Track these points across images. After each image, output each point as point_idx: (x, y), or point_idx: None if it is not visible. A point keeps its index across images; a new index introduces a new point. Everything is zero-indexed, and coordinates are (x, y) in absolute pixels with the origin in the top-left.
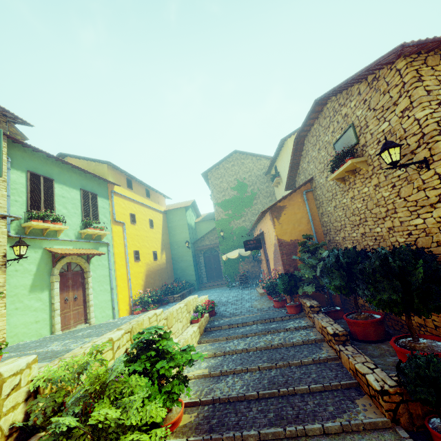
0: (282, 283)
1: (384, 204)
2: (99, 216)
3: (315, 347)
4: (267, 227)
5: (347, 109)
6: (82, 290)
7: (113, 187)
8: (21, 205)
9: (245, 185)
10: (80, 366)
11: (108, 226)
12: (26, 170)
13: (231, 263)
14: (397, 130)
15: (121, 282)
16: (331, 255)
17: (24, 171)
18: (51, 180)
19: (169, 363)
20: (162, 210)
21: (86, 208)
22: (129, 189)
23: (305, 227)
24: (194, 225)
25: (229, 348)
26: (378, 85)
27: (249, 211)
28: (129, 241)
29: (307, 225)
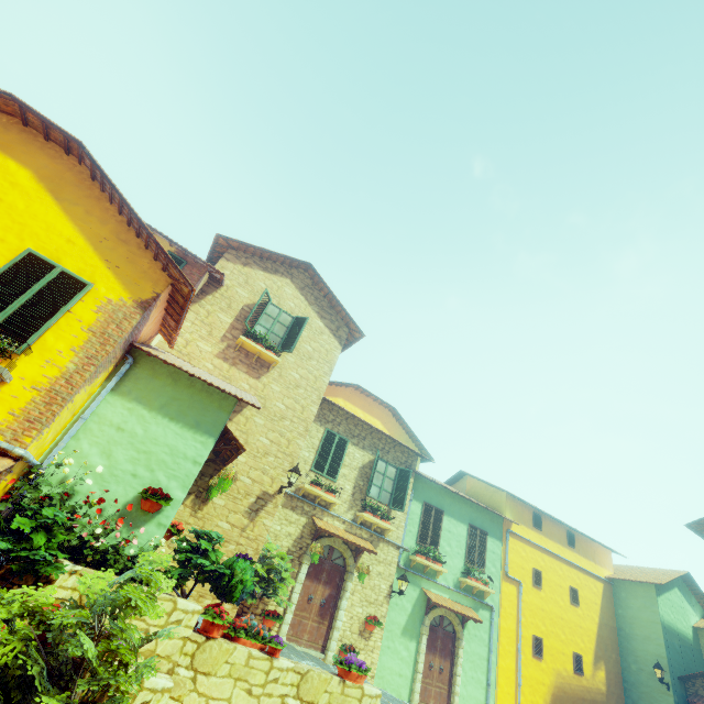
0: None
1: None
2: (486, 563)
3: None
4: None
5: None
6: (450, 662)
7: (510, 523)
8: (413, 536)
9: None
10: None
11: (496, 580)
12: (423, 500)
13: None
14: None
15: (504, 682)
16: None
17: (421, 502)
18: (441, 512)
19: None
20: (603, 575)
21: (471, 549)
22: (535, 529)
23: None
24: (691, 633)
25: None
26: None
27: None
28: (525, 615)
29: None
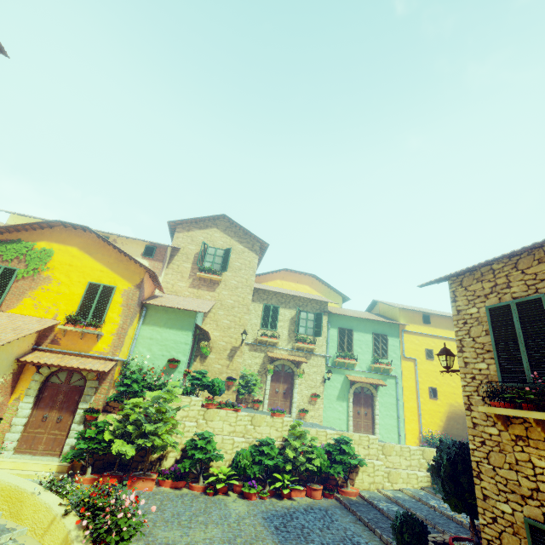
0: None
1: None
2: (388, 353)
3: None
4: None
5: None
6: (371, 409)
7: (404, 326)
8: (334, 348)
9: None
10: (294, 425)
11: (397, 361)
12: (338, 327)
13: None
14: None
15: (409, 414)
16: None
17: (337, 328)
18: (351, 330)
19: (340, 455)
20: None
21: (376, 347)
22: (425, 325)
23: None
24: None
25: (427, 499)
26: None
27: None
28: (422, 376)
29: None
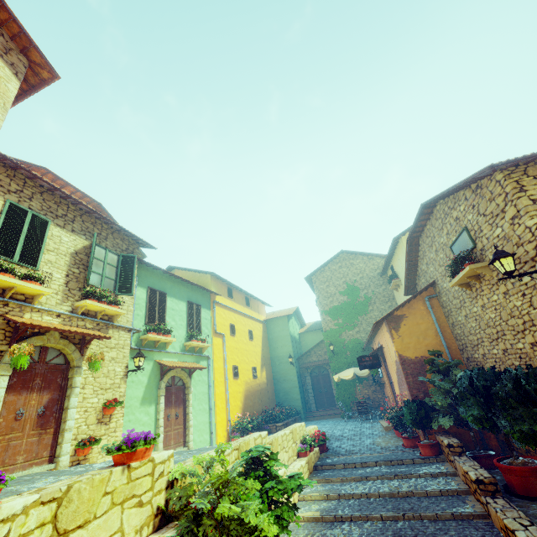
0: (408, 412)
1: (519, 314)
2: (201, 328)
3: (457, 500)
4: (385, 340)
5: (457, 212)
6: (183, 407)
7: (215, 296)
8: (141, 319)
9: (356, 288)
10: (209, 461)
11: (209, 338)
12: (147, 286)
13: (346, 386)
14: (511, 236)
15: (219, 402)
16: (463, 377)
17: (146, 288)
18: (164, 294)
19: (277, 485)
20: (262, 319)
21: (191, 319)
22: (229, 298)
23: (433, 341)
24: (298, 337)
25: (344, 491)
26: (482, 193)
27: (364, 320)
28: (228, 355)
29: (436, 338)
